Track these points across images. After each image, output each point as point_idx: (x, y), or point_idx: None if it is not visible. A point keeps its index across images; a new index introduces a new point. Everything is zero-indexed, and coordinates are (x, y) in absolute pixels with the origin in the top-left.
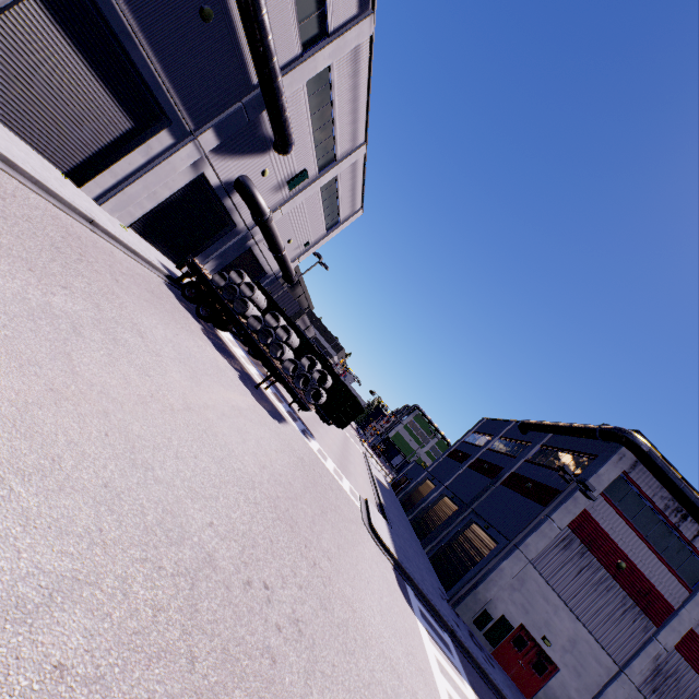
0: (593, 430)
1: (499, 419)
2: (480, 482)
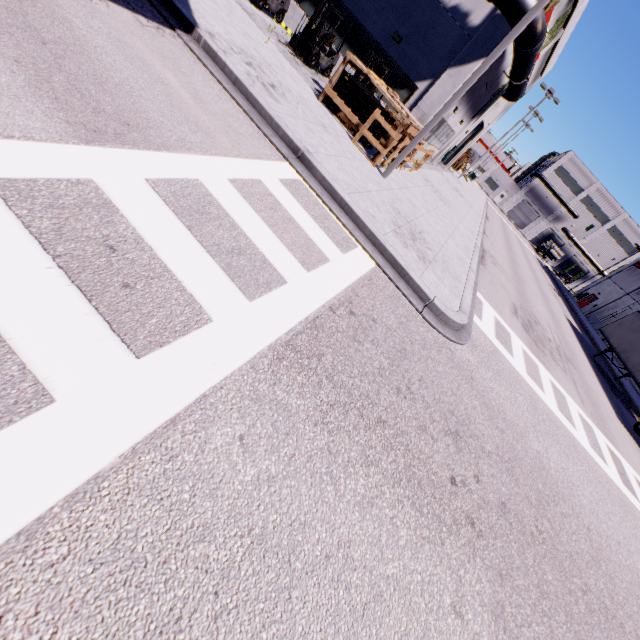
0: None
1: None
2: None
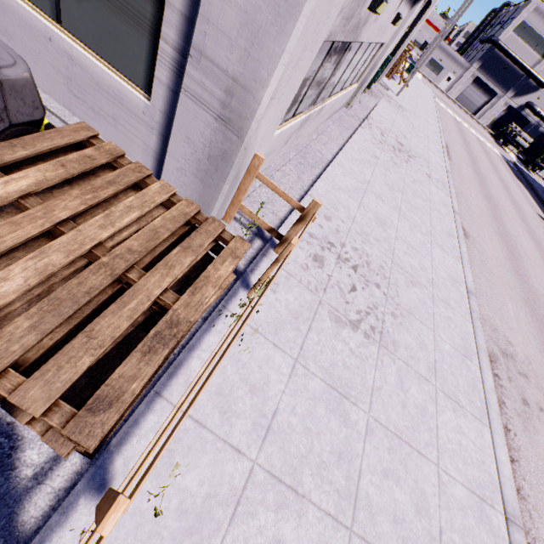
0: None
1: None
2: None
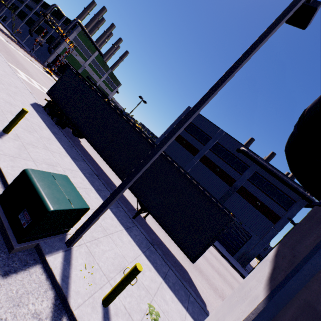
0: (303, 195)
1: (209, 121)
2: (219, 183)
